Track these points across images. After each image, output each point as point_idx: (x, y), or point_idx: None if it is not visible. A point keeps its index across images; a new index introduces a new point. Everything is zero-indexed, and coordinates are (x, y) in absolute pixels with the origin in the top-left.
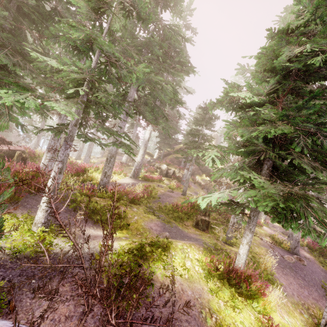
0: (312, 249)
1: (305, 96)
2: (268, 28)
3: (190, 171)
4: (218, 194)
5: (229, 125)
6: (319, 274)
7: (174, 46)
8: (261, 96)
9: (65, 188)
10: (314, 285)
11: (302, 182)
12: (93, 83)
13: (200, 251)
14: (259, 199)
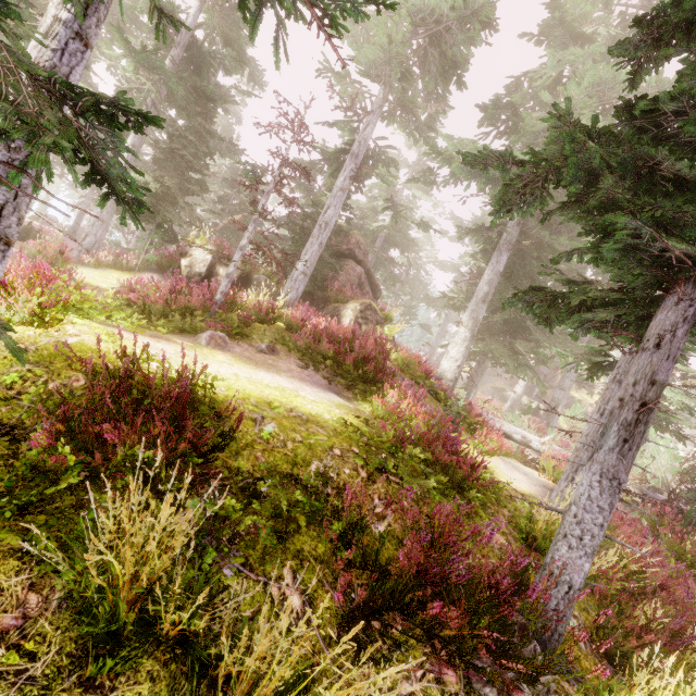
0: None
1: None
2: None
3: None
4: None
5: None
6: None
7: None
8: None
9: None
10: None
11: None
12: None
13: None
14: None
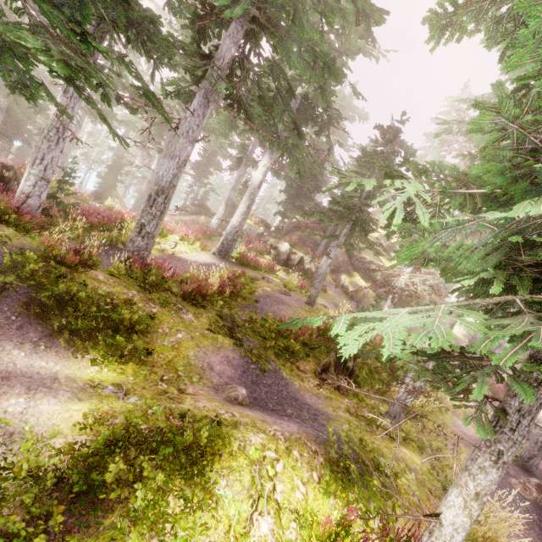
0: None
1: None
2: None
3: (331, 258)
4: (409, 318)
5: None
6: None
7: None
8: None
9: None
10: None
11: None
12: None
13: (314, 473)
14: None
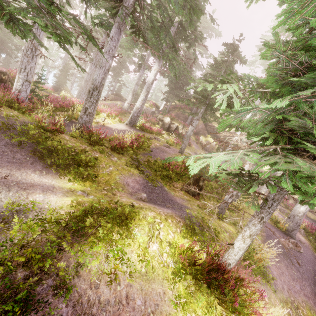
0: (308, 232)
1: None
2: None
3: (193, 127)
4: (224, 157)
5: None
6: (313, 264)
7: None
8: None
9: None
10: (309, 279)
11: None
12: None
13: (178, 229)
14: None
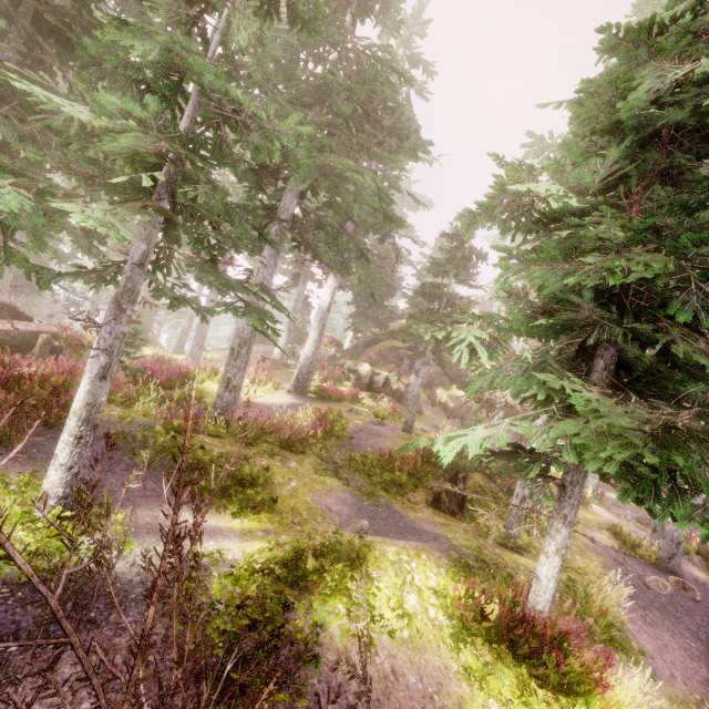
0: None
1: (696, 190)
2: (601, 26)
3: (421, 377)
4: (484, 431)
5: (508, 259)
6: None
7: (382, 96)
8: (586, 193)
9: (12, 410)
10: None
11: (698, 400)
12: (182, 165)
13: (442, 568)
14: (587, 441)
